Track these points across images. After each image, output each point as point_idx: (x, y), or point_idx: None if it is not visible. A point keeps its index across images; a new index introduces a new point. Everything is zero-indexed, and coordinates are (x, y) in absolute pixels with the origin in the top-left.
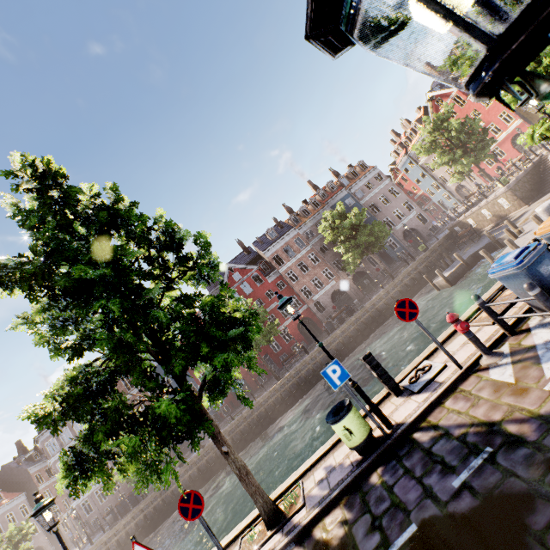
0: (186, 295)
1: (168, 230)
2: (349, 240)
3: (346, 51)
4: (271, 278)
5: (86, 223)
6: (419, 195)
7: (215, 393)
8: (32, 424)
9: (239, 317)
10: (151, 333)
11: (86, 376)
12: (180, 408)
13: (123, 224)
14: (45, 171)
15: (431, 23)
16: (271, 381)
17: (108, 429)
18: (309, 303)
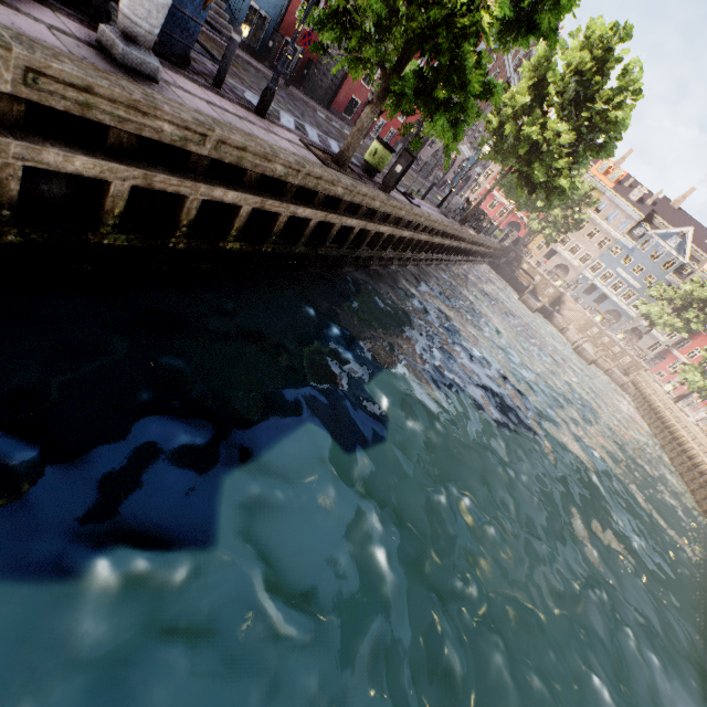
0: None
1: None
2: None
3: None
4: None
5: None
6: None
7: None
8: None
9: None
10: None
11: None
12: None
13: None
14: None
15: None
16: None
17: None
18: None
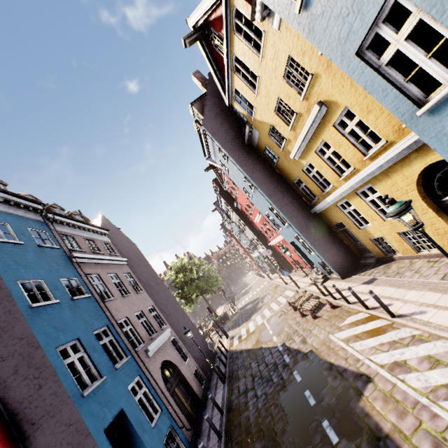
0: None
1: None
2: None
3: None
4: None
5: None
6: None
7: None
8: None
9: None
10: None
11: None
12: None
13: None
14: None
15: None
16: None
17: None
18: None
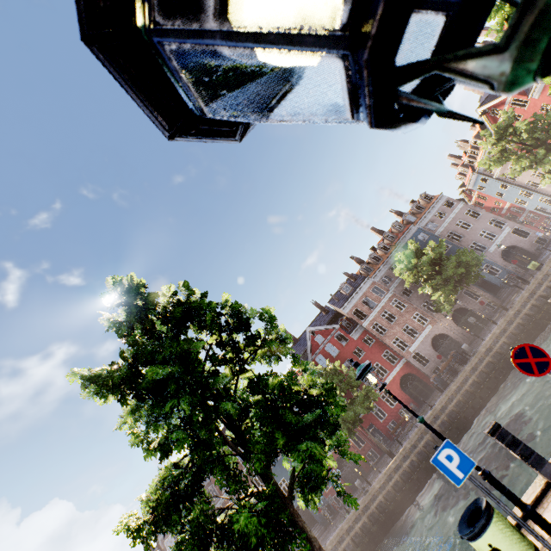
0: (258, 376)
1: (235, 312)
2: (433, 277)
3: (243, 129)
4: (356, 335)
5: (165, 321)
6: (507, 208)
7: (306, 491)
8: (127, 537)
9: (316, 394)
10: (231, 421)
11: (175, 477)
12: (261, 522)
13: (196, 315)
14: (130, 286)
15: (289, 60)
16: (384, 459)
17: (191, 549)
18: (407, 356)
